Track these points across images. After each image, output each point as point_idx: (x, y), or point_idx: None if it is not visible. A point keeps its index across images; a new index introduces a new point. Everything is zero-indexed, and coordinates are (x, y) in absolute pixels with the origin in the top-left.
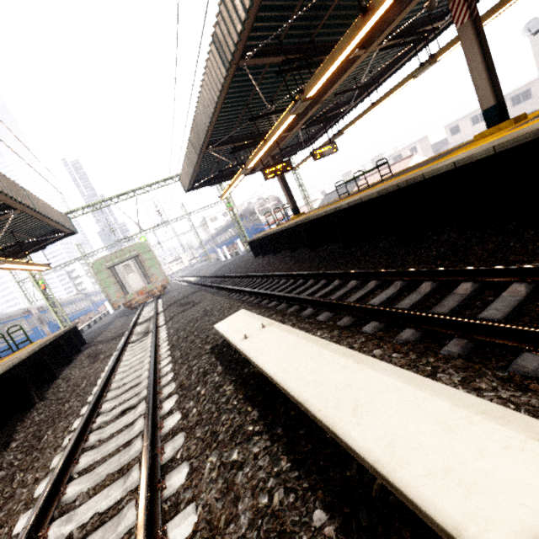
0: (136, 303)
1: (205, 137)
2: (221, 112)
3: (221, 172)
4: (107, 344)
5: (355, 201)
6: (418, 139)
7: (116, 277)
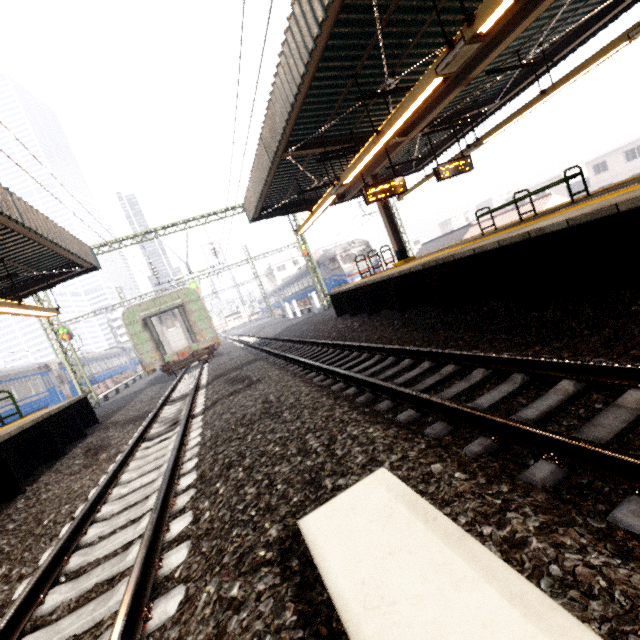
0: (175, 367)
1: (286, 126)
2: (313, 87)
3: (300, 193)
4: (122, 428)
5: (595, 213)
6: (549, 178)
7: (152, 331)
